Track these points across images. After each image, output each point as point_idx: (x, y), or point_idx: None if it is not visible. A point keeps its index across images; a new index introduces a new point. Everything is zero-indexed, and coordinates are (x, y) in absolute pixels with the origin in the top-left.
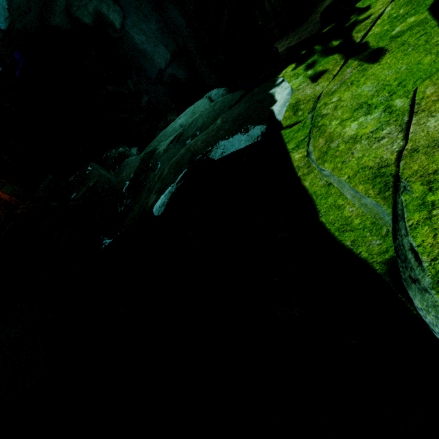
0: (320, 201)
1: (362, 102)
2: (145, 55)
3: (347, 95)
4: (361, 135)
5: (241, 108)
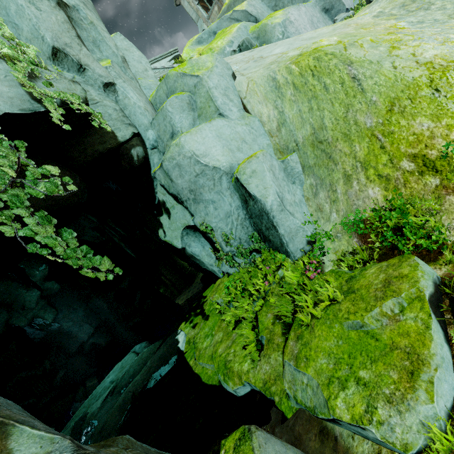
0: (201, 374)
1: (206, 334)
2: (70, 335)
3: (202, 333)
4: (207, 345)
5: (162, 351)
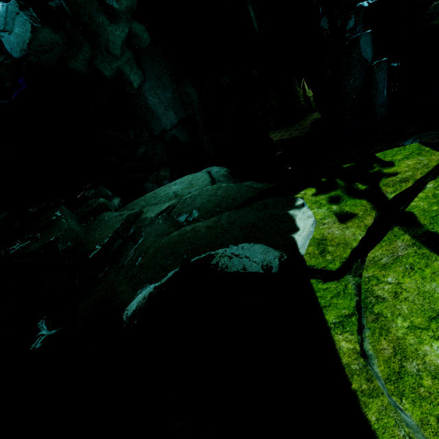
0: None
1: None
2: (154, 114)
3: (410, 283)
4: None
5: (254, 216)
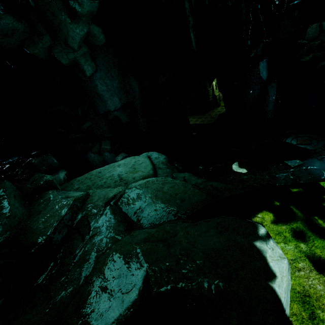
0: None
1: None
2: (101, 98)
3: None
4: None
5: (215, 240)
